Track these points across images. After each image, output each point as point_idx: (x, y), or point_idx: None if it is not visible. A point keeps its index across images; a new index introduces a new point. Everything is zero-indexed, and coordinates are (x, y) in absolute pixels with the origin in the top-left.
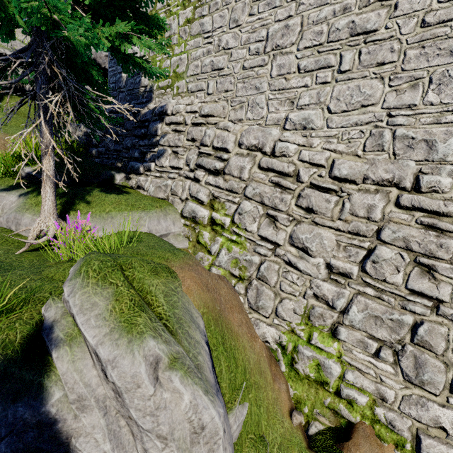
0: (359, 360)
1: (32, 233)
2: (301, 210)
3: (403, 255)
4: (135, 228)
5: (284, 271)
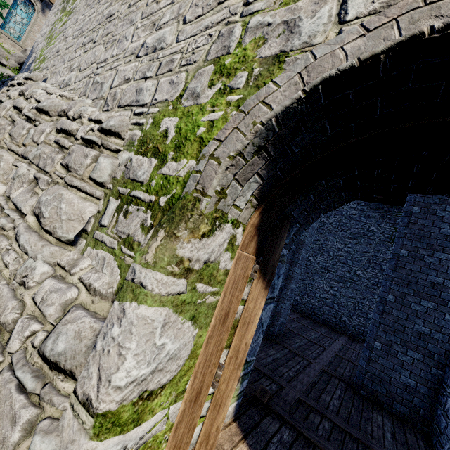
0: None
1: None
2: (10, 138)
3: (30, 170)
4: None
5: None
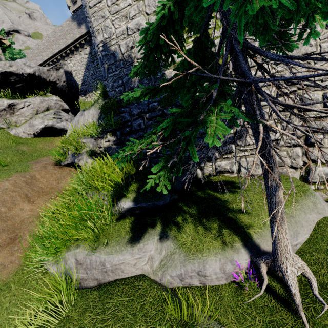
0: None
1: (297, 287)
2: None
3: None
4: (319, 216)
5: None
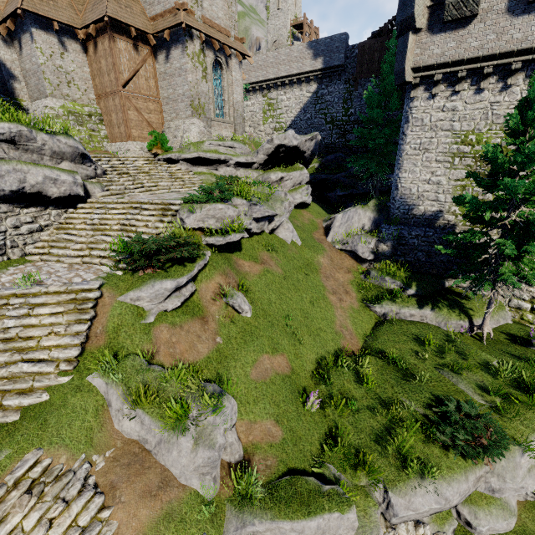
0: None
1: (485, 334)
2: None
3: None
4: (504, 320)
5: None
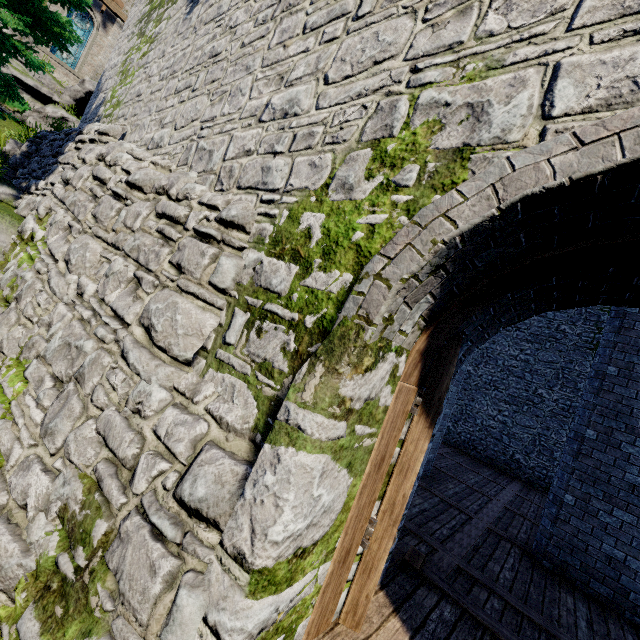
0: (22, 405)
1: None
2: (93, 220)
3: (128, 266)
4: None
5: (41, 290)
